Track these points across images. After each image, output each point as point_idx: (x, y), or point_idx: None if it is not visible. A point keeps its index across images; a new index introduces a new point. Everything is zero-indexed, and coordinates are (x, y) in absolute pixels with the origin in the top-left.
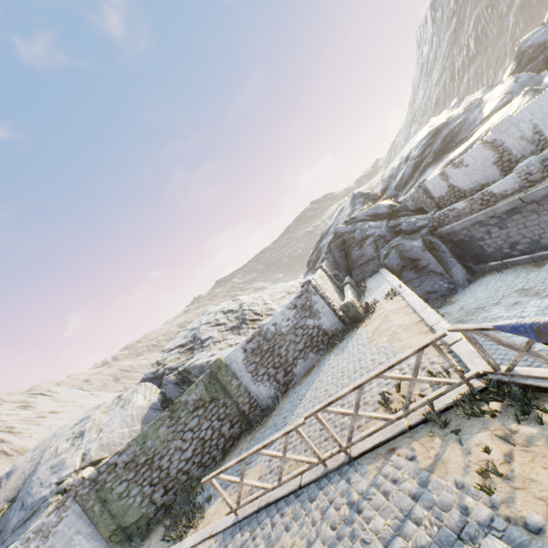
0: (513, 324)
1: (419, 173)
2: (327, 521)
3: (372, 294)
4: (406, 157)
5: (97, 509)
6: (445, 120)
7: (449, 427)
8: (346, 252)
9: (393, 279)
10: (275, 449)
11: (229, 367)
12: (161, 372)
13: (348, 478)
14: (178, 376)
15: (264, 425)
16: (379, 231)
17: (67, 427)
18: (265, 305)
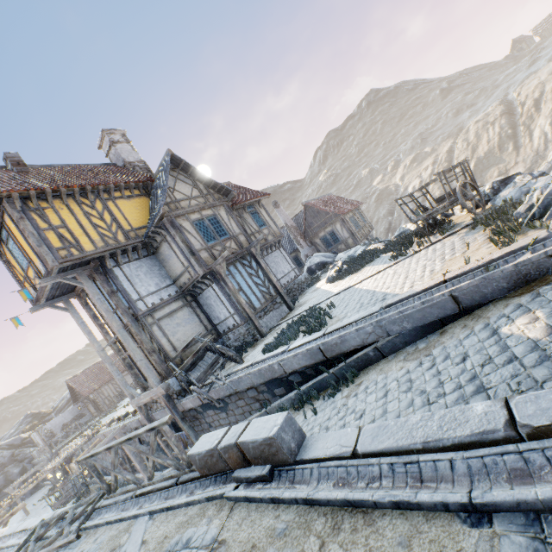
0: None
1: (68, 406)
2: None
3: None
4: None
5: None
6: None
7: None
8: None
9: None
10: None
11: None
12: None
13: None
14: None
15: None
16: (4, 460)
17: None
18: None
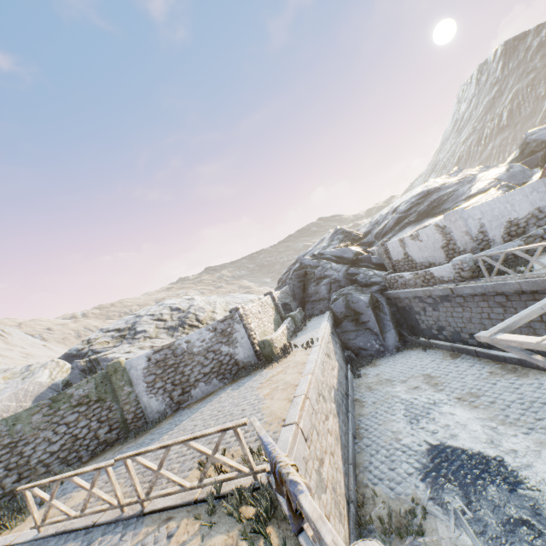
0: (265, 443)
1: (399, 228)
2: None
3: (302, 336)
4: (394, 209)
5: None
6: (439, 185)
7: (214, 516)
8: (305, 284)
9: (323, 328)
10: (119, 471)
11: (127, 372)
12: (84, 352)
13: (124, 533)
14: (88, 363)
15: (136, 440)
16: (337, 275)
17: None
18: (212, 313)
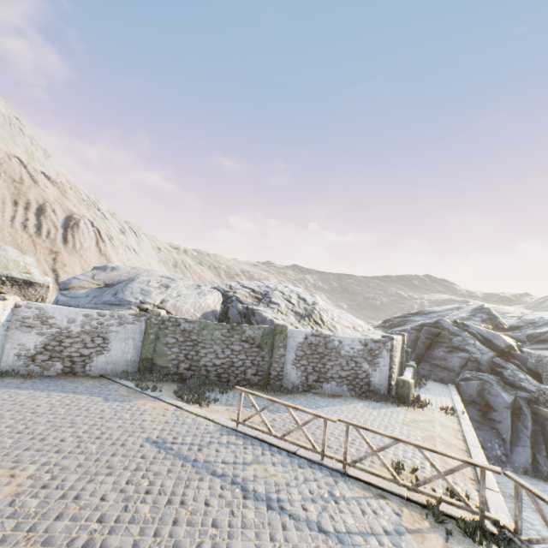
0: None
1: None
2: (308, 486)
3: (427, 394)
4: None
5: (151, 337)
6: None
7: (442, 525)
8: (432, 343)
9: (459, 402)
10: (281, 416)
11: (287, 338)
12: (230, 295)
13: (336, 480)
14: (244, 309)
15: (277, 396)
16: (480, 356)
17: (156, 273)
18: (332, 320)
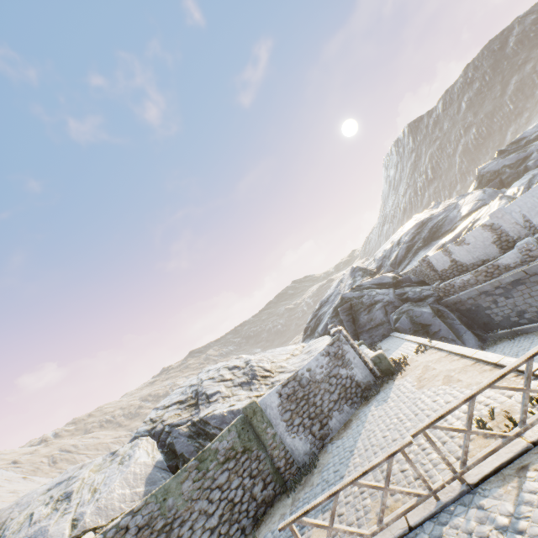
0: None
1: (412, 254)
2: None
3: (393, 353)
4: (397, 242)
5: None
6: (428, 216)
7: None
8: (353, 316)
9: (415, 338)
10: (341, 502)
11: (264, 412)
12: (159, 429)
13: (478, 505)
14: (192, 427)
15: (307, 484)
16: (388, 297)
17: (35, 493)
18: (274, 363)
